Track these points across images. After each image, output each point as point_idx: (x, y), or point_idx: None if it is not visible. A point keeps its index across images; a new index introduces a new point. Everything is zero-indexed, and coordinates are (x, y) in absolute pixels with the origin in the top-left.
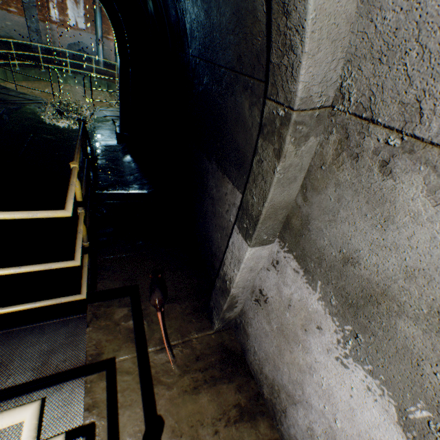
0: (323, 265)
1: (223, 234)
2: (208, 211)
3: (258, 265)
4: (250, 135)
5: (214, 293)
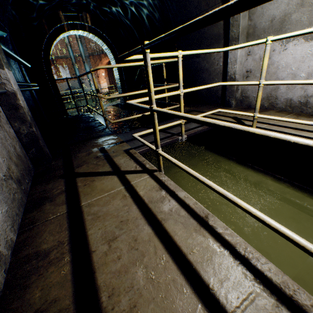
0: (265, 31)
1: (218, 76)
2: (205, 78)
3: (242, 61)
4: (220, 25)
5: (227, 91)
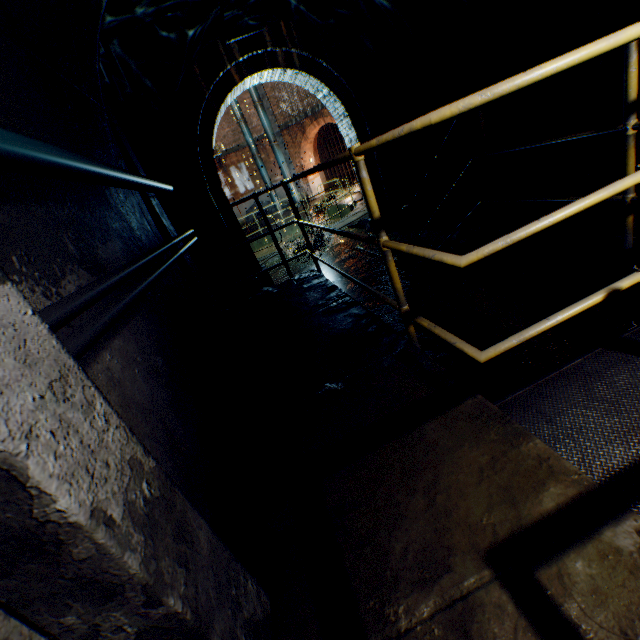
0: None
1: None
2: None
3: None
4: None
5: None
